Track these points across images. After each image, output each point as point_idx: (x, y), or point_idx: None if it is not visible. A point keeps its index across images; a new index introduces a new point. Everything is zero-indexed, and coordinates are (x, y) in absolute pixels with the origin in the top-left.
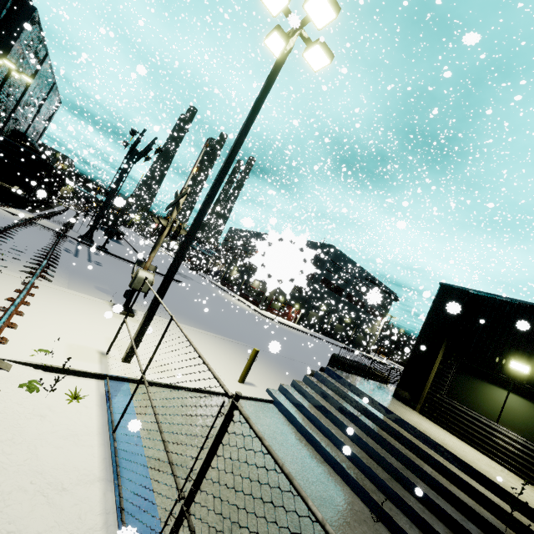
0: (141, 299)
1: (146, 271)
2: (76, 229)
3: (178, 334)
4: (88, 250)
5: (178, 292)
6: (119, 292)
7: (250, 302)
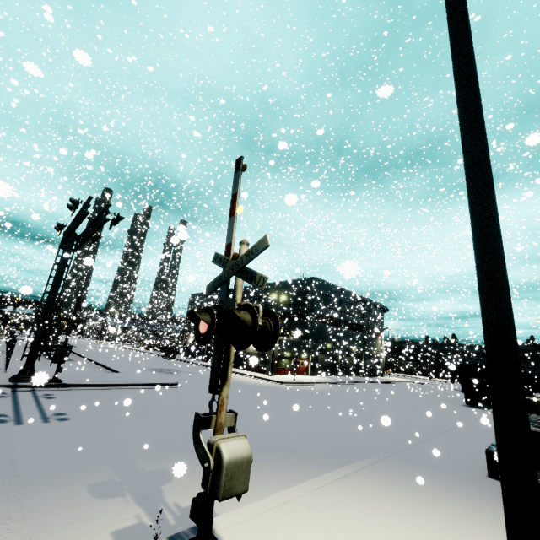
0: (170, 461)
1: (229, 438)
2: (1, 366)
3: (319, 535)
4: (34, 396)
5: (190, 404)
6: (132, 470)
7: (253, 371)
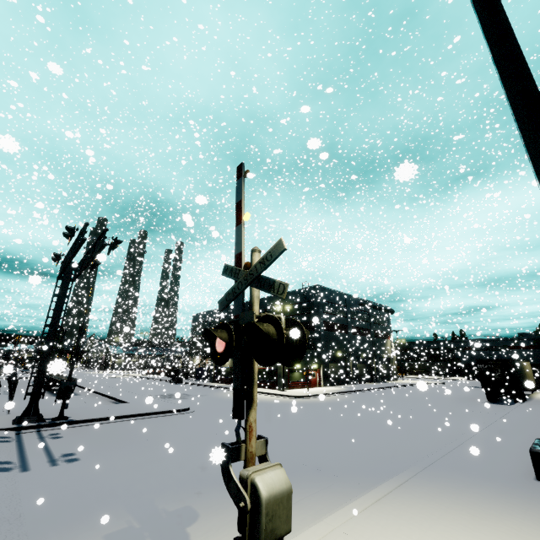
0: (192, 497)
1: (264, 469)
2: (4, 408)
3: None
4: (39, 437)
5: (204, 430)
6: (152, 513)
7: (264, 387)
